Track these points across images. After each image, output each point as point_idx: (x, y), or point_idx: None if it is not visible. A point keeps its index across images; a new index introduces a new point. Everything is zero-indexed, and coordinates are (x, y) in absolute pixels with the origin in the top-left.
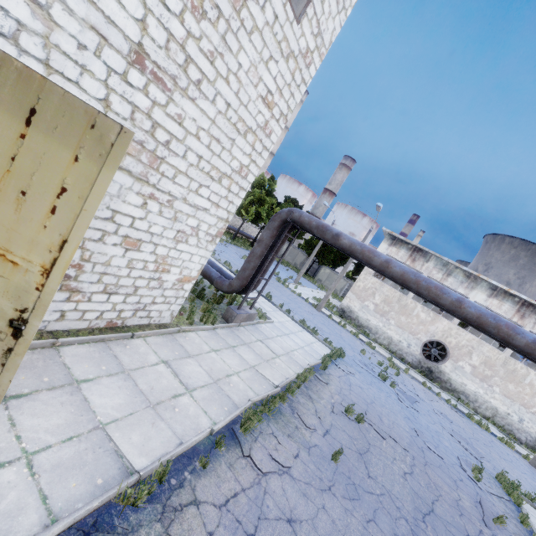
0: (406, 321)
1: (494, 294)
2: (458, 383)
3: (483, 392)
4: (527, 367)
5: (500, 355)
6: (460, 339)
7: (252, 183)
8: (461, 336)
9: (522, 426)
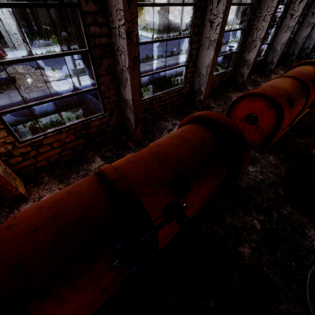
0: (189, 8)
1: None
2: None
3: None
4: None
5: None
6: None
7: None
8: None
9: None
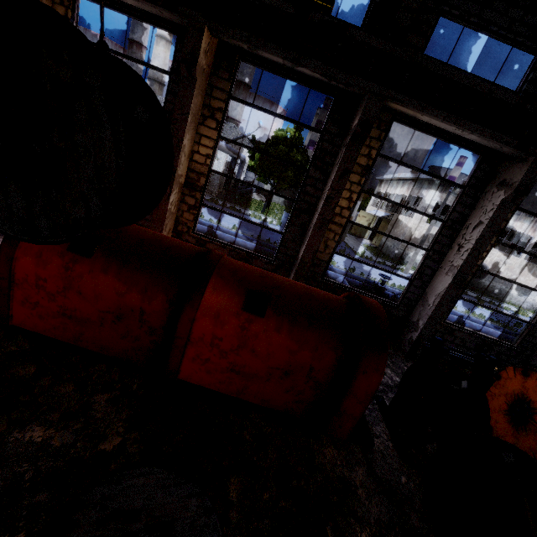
0: None
1: (518, 218)
2: (490, 286)
3: (505, 287)
4: (533, 263)
5: (518, 261)
6: (493, 257)
7: (276, 140)
8: (494, 254)
9: (525, 300)
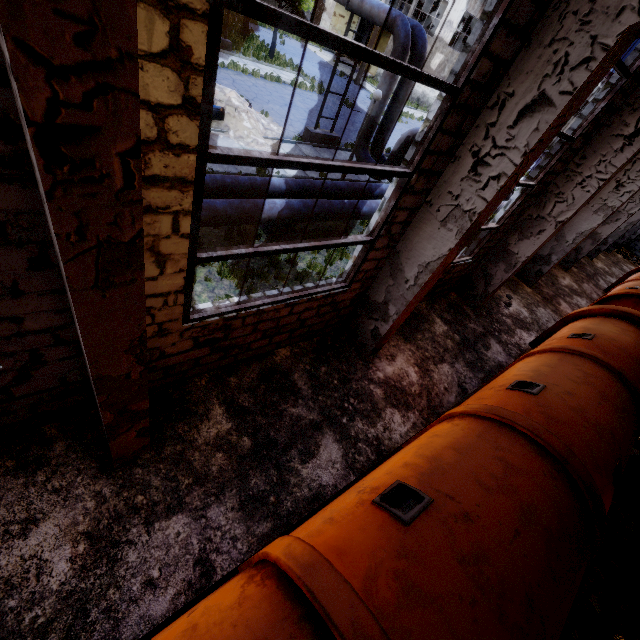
0: None
1: None
2: None
3: None
4: None
5: None
6: None
7: None
8: None
9: None
